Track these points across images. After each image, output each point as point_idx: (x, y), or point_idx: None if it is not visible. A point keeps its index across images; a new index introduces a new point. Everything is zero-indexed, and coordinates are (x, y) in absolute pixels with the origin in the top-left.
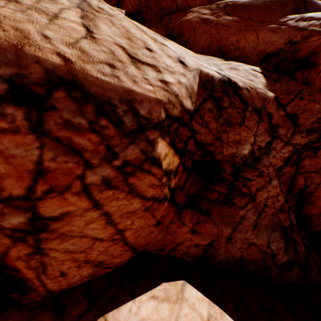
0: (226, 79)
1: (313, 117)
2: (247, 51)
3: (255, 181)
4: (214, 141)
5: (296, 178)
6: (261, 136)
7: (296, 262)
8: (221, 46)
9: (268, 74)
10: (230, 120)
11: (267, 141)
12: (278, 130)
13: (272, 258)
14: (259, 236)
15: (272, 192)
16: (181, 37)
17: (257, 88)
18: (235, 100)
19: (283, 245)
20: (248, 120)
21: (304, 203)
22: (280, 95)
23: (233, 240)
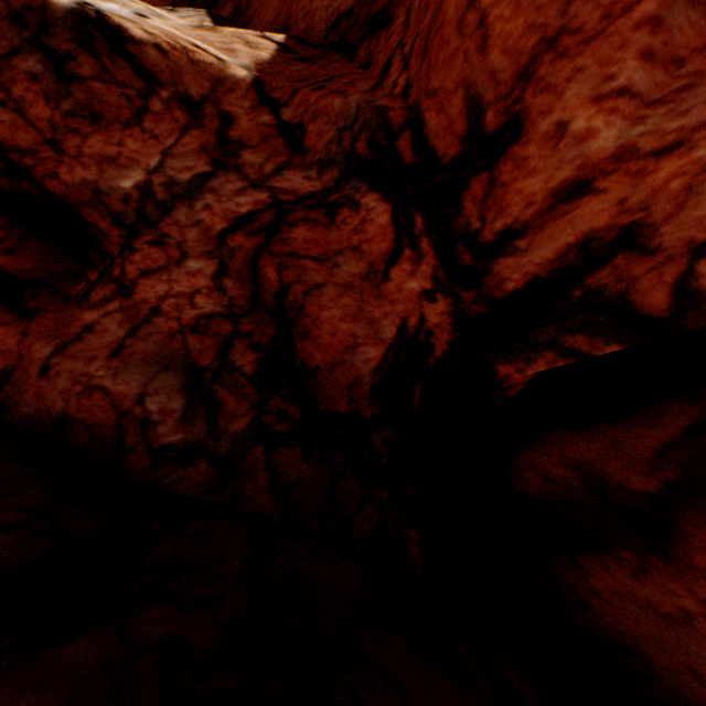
0: (92, 16)
1: (331, 130)
2: (317, 17)
3: (142, 254)
4: (42, 147)
5: (261, 266)
6: (184, 159)
7: (207, 451)
8: (289, 16)
9: (296, 49)
10: (99, 110)
11: (199, 172)
12: (241, 153)
13: (143, 428)
14: (123, 377)
15: (183, 285)
16: (248, 11)
17: (203, 53)
18: (120, 68)
19: (181, 406)
20: (156, 120)
21: (294, 334)
22: (282, 82)
23: (54, 372)
